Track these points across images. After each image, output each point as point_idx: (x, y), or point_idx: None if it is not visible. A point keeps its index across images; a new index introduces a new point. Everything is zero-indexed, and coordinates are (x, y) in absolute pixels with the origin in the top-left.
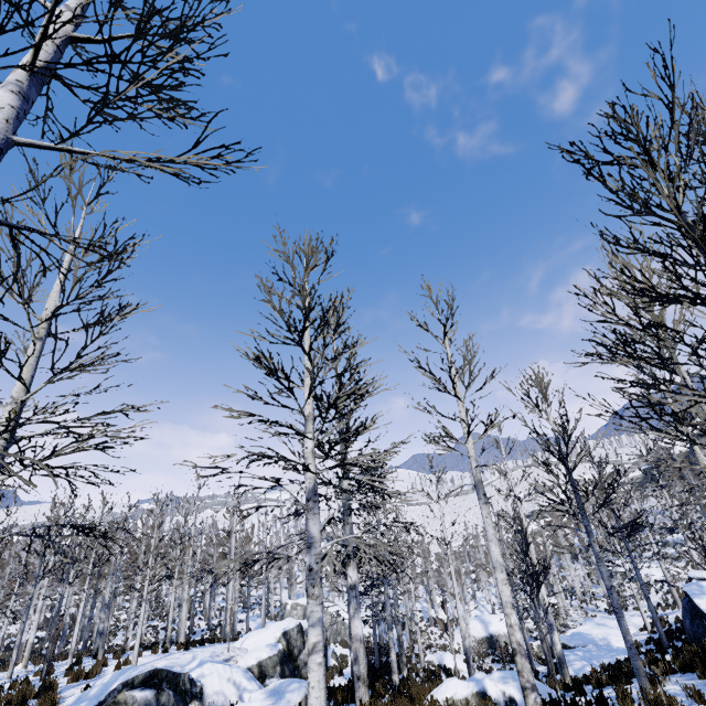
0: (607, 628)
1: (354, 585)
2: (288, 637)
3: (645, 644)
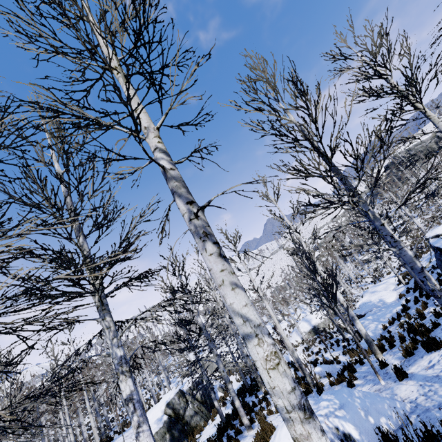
0: (378, 292)
1: (130, 398)
2: (171, 405)
3: (407, 293)
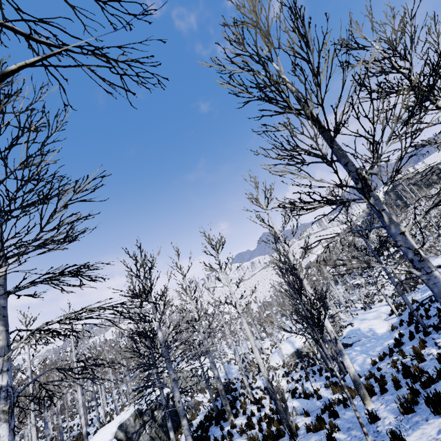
0: (368, 321)
1: None
2: (124, 428)
3: (400, 326)
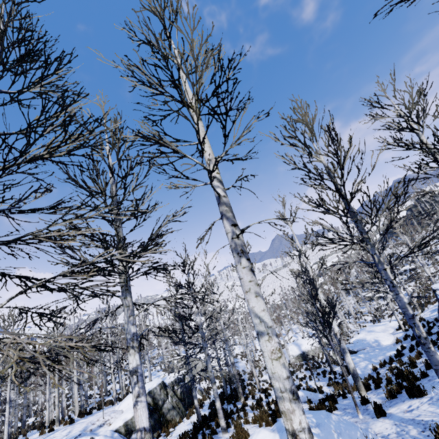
0: (375, 333)
1: (135, 370)
2: (152, 394)
3: (404, 340)
